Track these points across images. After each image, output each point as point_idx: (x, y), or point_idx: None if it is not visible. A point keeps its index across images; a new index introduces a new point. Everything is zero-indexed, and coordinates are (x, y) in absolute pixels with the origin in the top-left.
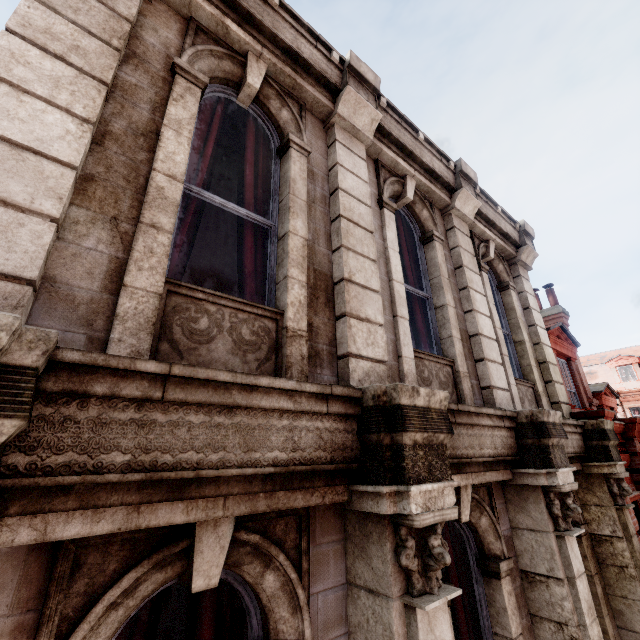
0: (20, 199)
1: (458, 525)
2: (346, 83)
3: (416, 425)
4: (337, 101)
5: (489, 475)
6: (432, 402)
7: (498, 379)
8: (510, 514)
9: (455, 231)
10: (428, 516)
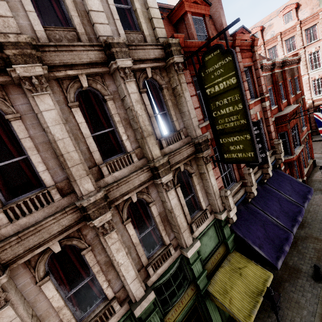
0: None
1: (93, 91)
2: None
3: (11, 48)
4: None
5: (93, 70)
6: (20, 40)
7: (104, 32)
8: (116, 84)
9: None
10: (25, 74)
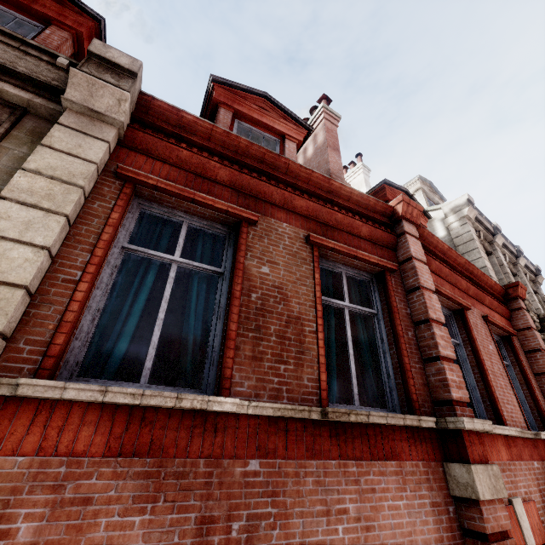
0: (495, 278)
1: None
2: (497, 233)
3: None
4: (494, 237)
5: None
6: None
7: None
8: None
9: (520, 272)
10: None
